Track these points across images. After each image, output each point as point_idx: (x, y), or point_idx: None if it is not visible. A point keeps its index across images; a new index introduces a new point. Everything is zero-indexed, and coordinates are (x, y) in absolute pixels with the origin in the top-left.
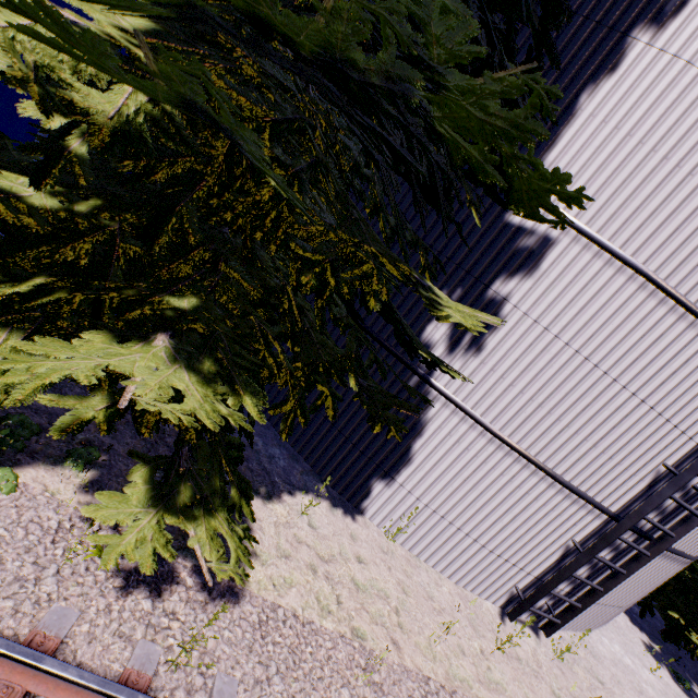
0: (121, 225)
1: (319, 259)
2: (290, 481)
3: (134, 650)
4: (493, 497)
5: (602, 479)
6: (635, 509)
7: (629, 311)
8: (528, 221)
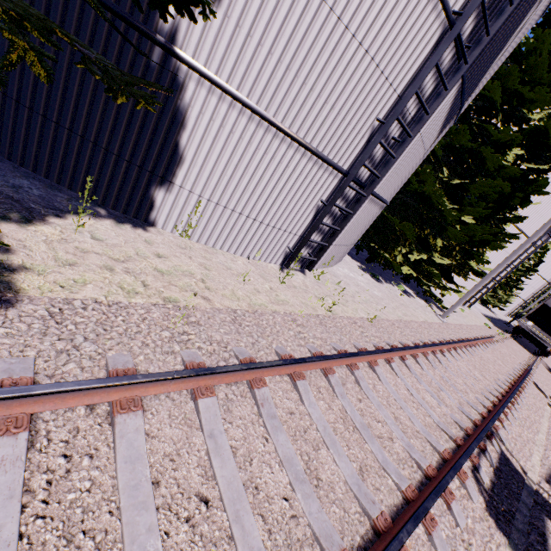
0: None
1: None
2: (55, 207)
3: None
4: (262, 178)
5: (338, 141)
6: (359, 160)
7: None
8: None
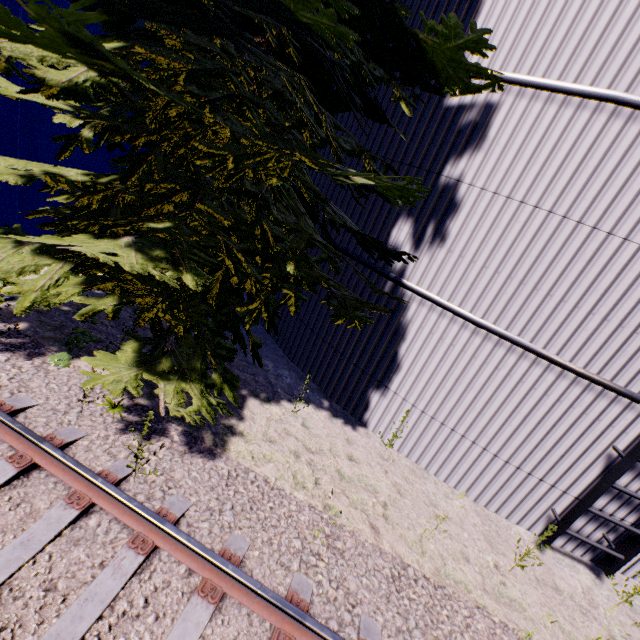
0: (127, 186)
1: (223, 153)
2: (292, 393)
3: (115, 462)
4: (493, 397)
5: (631, 361)
6: None
7: (605, 147)
8: (466, 97)
